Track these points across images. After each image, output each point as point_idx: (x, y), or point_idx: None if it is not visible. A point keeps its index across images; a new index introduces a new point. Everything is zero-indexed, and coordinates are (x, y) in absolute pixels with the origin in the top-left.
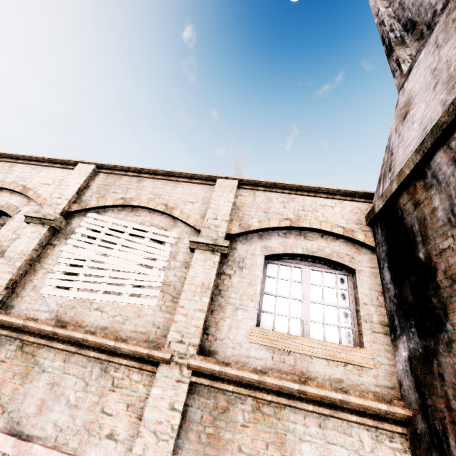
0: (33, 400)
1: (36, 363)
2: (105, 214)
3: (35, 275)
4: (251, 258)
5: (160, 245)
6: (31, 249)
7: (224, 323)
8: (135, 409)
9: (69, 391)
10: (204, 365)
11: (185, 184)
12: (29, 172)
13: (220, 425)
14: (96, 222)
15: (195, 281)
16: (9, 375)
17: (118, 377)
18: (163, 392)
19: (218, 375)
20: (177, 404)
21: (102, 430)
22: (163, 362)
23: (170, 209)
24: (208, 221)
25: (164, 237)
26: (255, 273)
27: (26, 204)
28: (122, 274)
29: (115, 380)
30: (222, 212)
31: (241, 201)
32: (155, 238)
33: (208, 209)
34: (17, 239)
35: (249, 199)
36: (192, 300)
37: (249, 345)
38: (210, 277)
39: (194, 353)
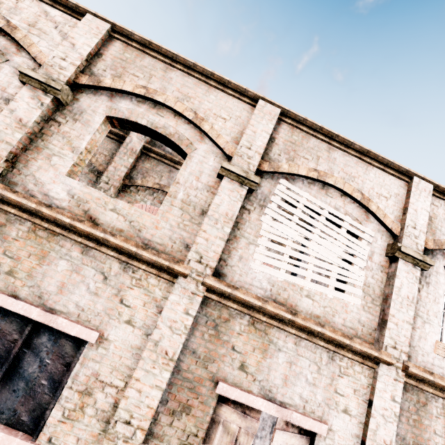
0: (277, 374)
1: (271, 341)
2: (295, 183)
3: (238, 243)
4: (435, 275)
5: (359, 241)
6: (236, 214)
7: (415, 333)
8: (360, 394)
9: (305, 371)
10: (421, 374)
11: (377, 170)
12: (193, 88)
13: (421, 415)
14: (291, 194)
15: (402, 293)
16: (249, 348)
17: (343, 367)
18: (385, 386)
19: (426, 381)
20: (396, 397)
21: (338, 406)
22: (385, 363)
23: (367, 201)
24: (408, 229)
25: (362, 233)
26: (439, 292)
27: (199, 141)
28: (326, 265)
29: (341, 368)
30: (420, 222)
31: (434, 212)
32: (353, 231)
33: (407, 214)
34: (216, 196)
35: (441, 211)
36: (401, 311)
37: (434, 356)
38: (414, 292)
39: (406, 359)
